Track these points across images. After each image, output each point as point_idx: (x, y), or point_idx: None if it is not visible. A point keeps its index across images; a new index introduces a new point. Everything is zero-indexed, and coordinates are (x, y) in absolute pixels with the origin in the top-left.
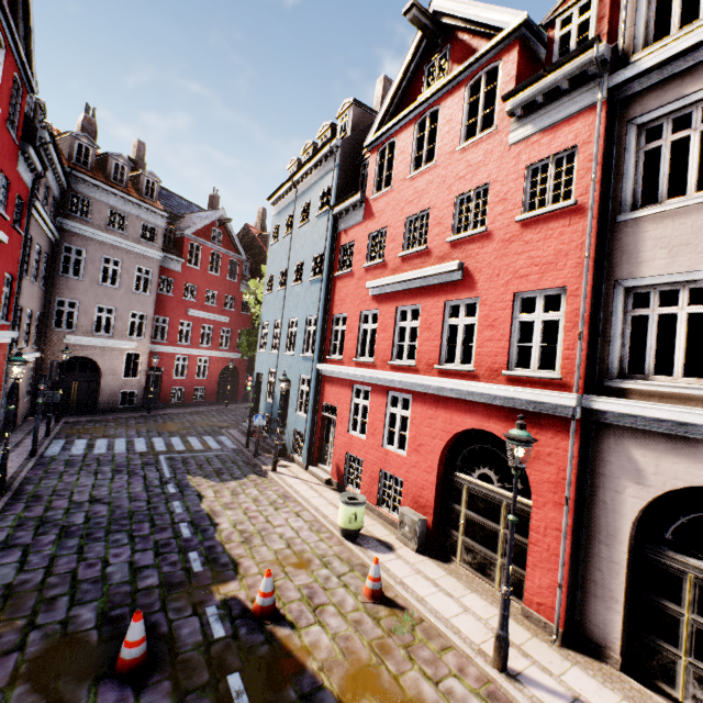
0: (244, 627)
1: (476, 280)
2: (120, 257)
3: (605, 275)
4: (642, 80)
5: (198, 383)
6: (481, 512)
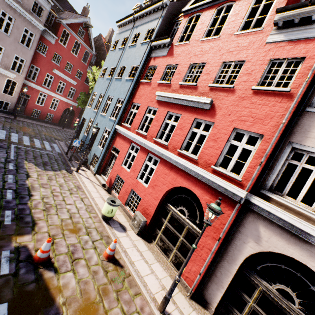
0: (24, 269)
1: (216, 113)
2: (14, 16)
3: (286, 136)
4: None
5: (50, 111)
6: (174, 226)
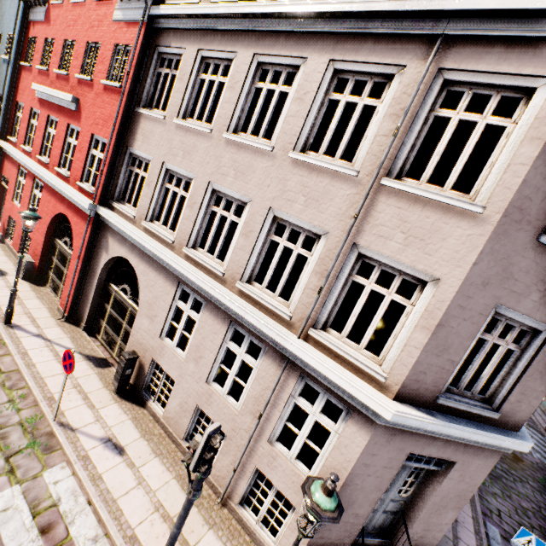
0: None
1: (82, 116)
2: None
3: (124, 141)
4: (163, 21)
5: None
6: (61, 261)
